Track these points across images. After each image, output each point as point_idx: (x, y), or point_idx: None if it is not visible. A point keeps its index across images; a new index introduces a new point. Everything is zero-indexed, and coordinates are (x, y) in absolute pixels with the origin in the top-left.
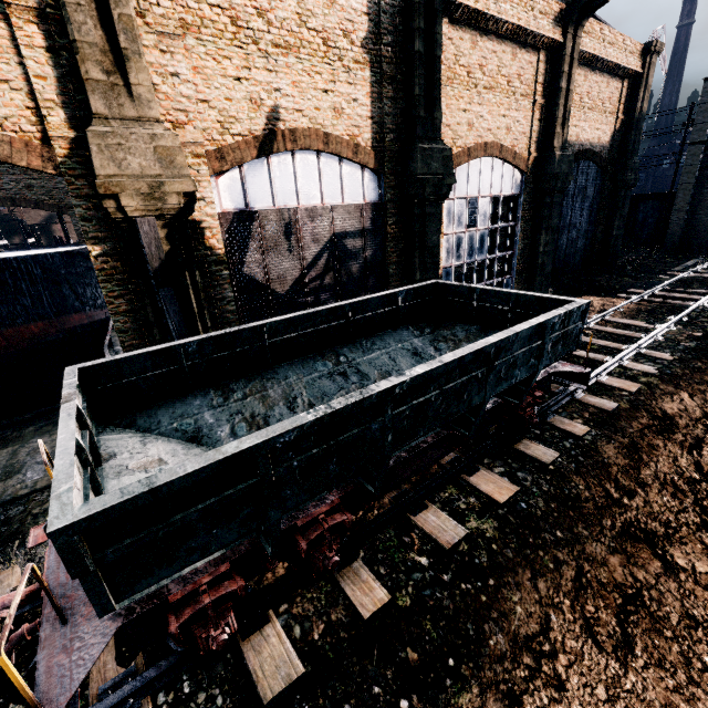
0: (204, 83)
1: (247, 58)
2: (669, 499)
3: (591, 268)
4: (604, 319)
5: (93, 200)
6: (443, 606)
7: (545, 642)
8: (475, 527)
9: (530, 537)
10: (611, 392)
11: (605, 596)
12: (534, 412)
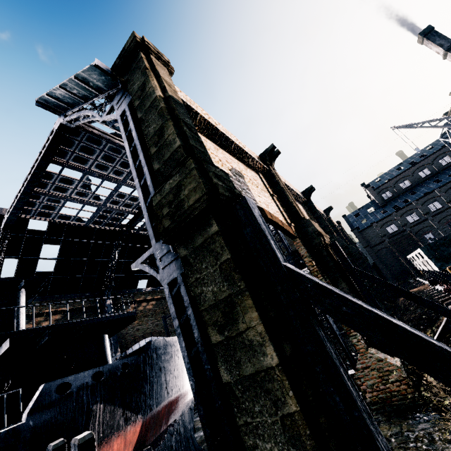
0: None
1: None
2: None
3: None
4: None
5: (304, 245)
6: None
7: None
8: None
9: None
10: None
11: None
12: None
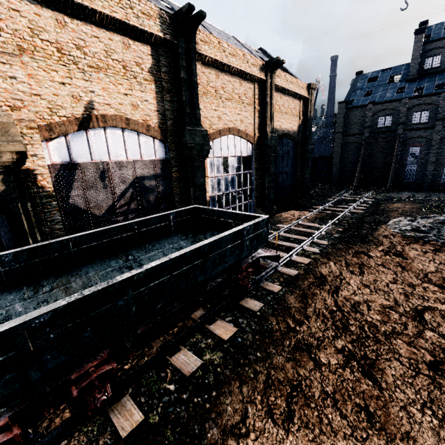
0: (36, 84)
1: (69, 72)
2: (320, 323)
3: (296, 195)
4: (299, 223)
5: None
6: (180, 417)
7: (243, 427)
8: (208, 358)
9: (241, 359)
10: (296, 265)
11: (281, 389)
12: (249, 281)
